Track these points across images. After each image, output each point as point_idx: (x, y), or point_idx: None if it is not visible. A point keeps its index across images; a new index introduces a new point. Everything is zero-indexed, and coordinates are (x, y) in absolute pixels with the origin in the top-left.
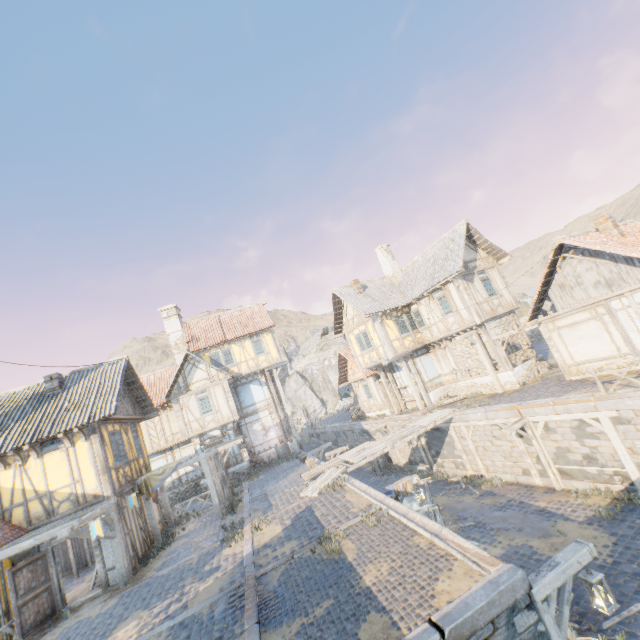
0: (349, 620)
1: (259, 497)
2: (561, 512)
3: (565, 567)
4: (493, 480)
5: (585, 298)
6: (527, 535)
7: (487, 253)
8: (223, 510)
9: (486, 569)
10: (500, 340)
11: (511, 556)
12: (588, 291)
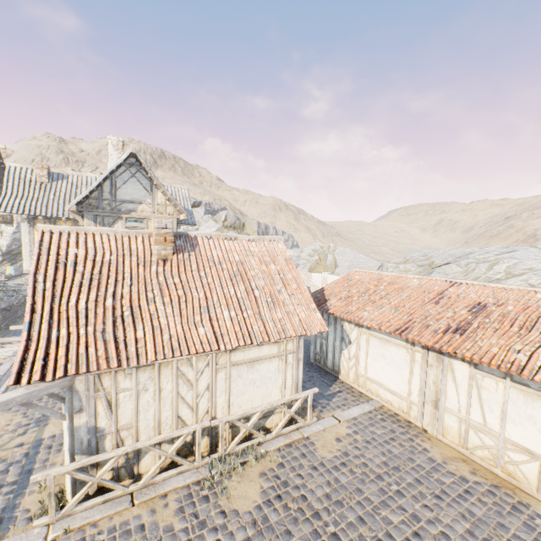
0: None
1: None
2: None
3: None
4: None
5: None
6: None
7: (169, 200)
8: None
9: None
10: None
11: None
12: None
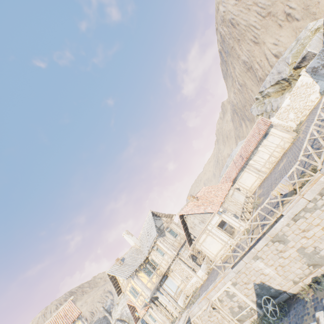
0: None
1: None
2: None
3: None
4: None
5: (200, 229)
6: None
7: (166, 217)
8: None
9: None
10: (188, 257)
11: None
12: (199, 226)
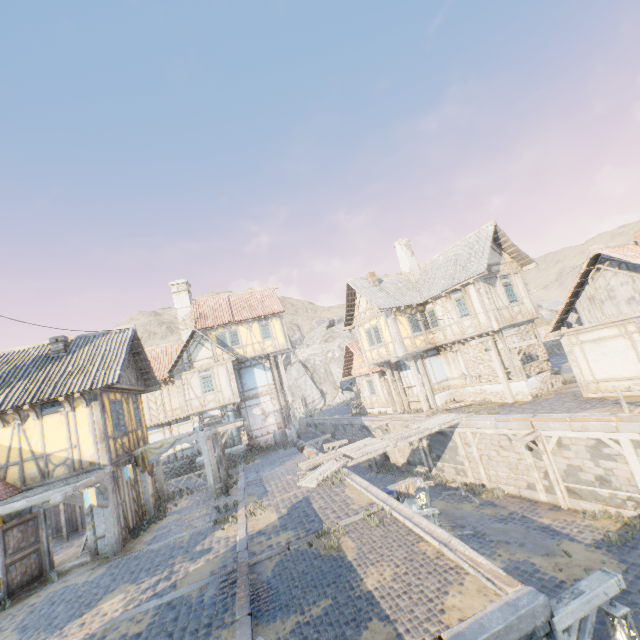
0: (349, 625)
1: (254, 481)
2: (567, 532)
3: (590, 597)
4: (495, 490)
5: (615, 313)
6: (529, 551)
7: (512, 258)
8: (217, 490)
9: (502, 589)
10: (517, 349)
11: (511, 571)
12: (620, 306)
